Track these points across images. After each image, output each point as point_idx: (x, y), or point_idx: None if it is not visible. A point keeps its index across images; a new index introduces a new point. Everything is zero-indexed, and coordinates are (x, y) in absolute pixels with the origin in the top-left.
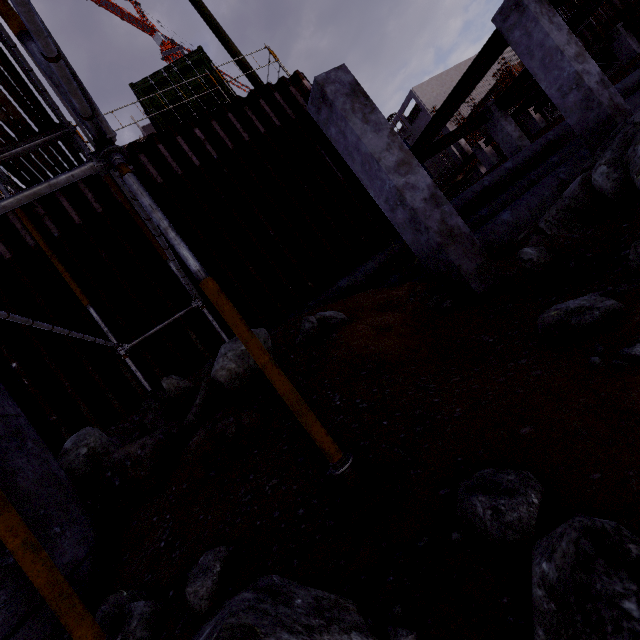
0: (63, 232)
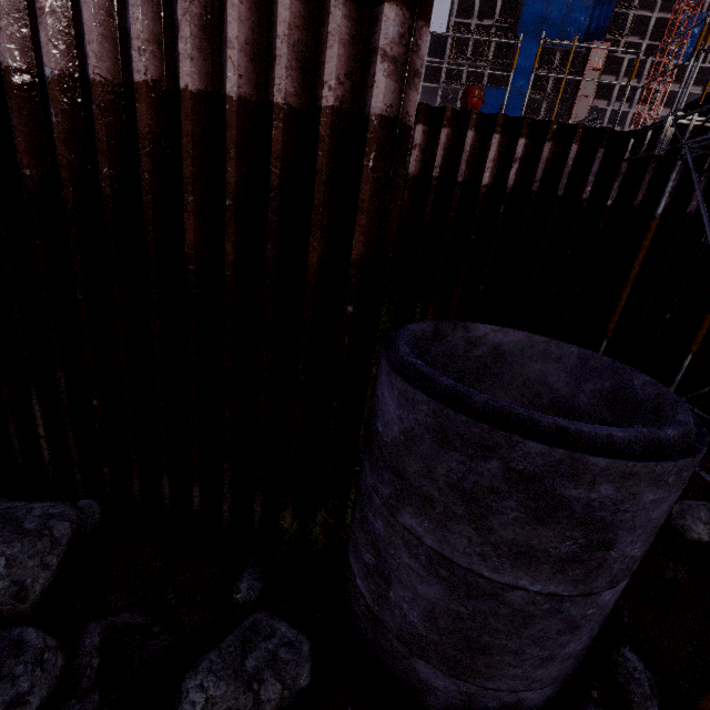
0: (614, 202)
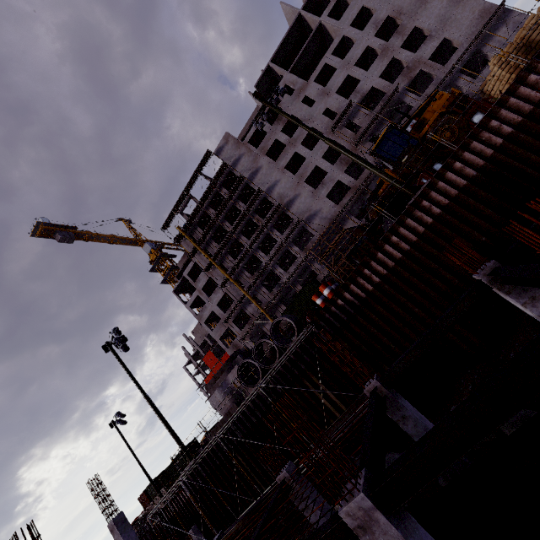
0: None
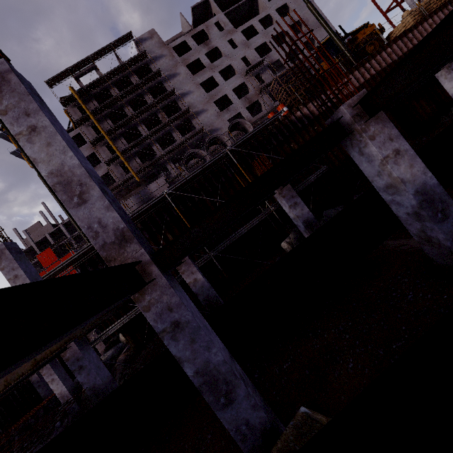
0: None
